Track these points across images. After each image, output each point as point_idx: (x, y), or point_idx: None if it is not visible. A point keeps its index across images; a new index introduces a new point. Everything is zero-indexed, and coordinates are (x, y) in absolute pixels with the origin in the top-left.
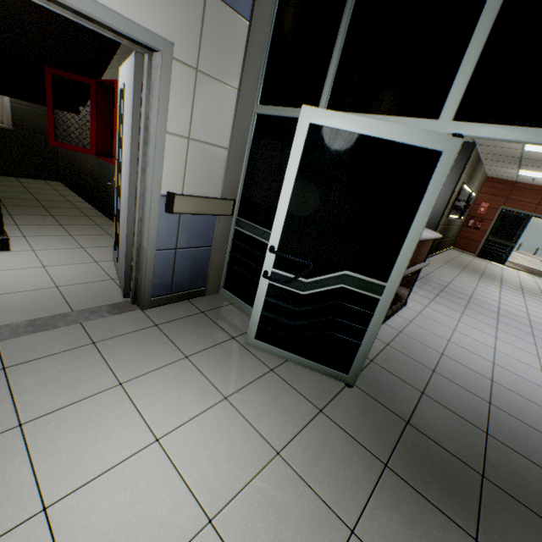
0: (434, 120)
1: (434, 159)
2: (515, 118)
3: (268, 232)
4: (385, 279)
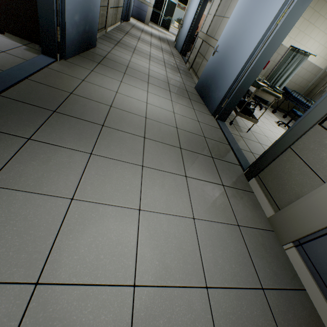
0: (176, 1)
1: (176, 5)
2: (181, 2)
3: (158, 11)
4: (172, 18)
